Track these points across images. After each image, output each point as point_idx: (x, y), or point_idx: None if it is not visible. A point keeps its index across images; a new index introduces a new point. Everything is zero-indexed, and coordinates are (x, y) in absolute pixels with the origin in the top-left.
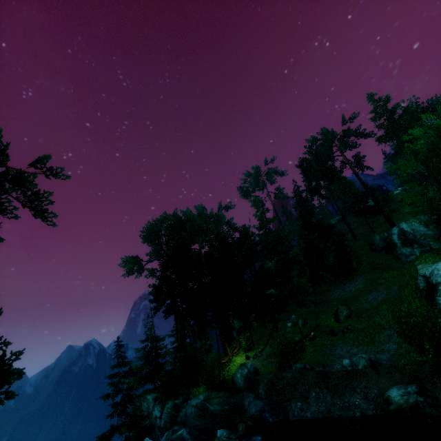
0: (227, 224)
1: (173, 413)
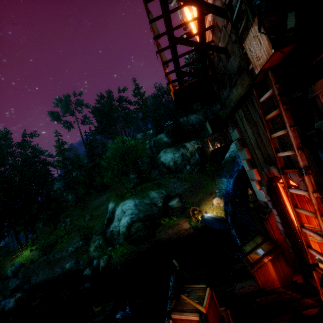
0: (32, 148)
1: None
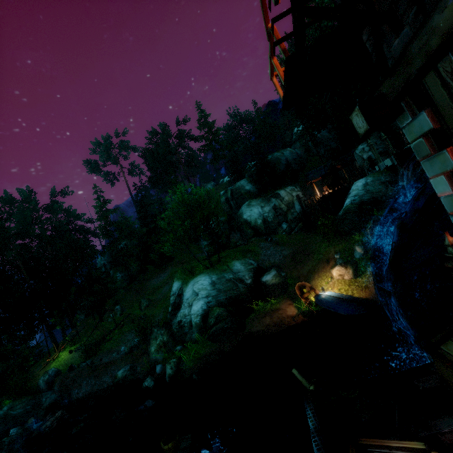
0: (64, 212)
1: None
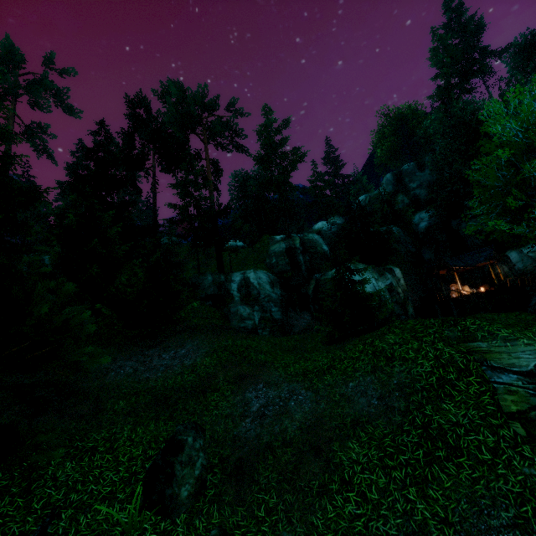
0: None
1: None
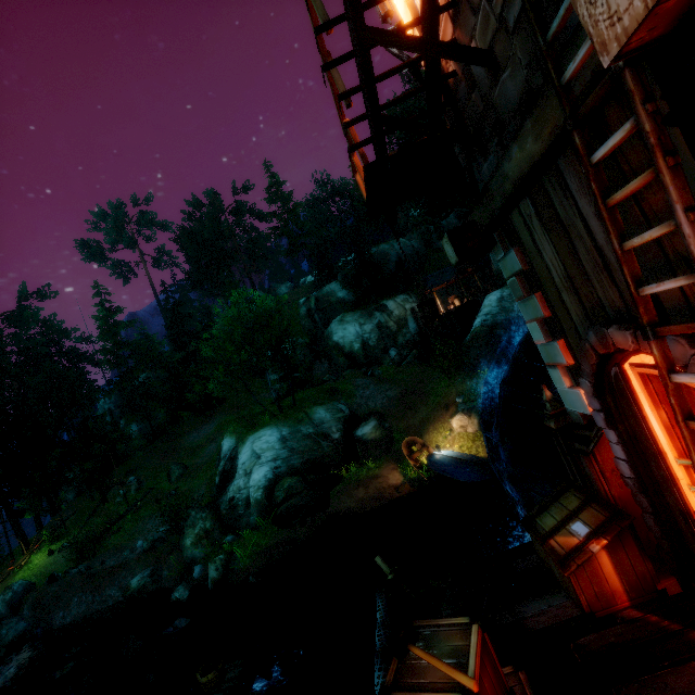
0: (42, 325)
1: None
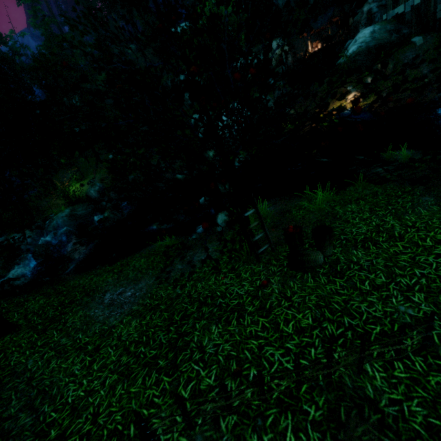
0: None
1: (38, 231)
